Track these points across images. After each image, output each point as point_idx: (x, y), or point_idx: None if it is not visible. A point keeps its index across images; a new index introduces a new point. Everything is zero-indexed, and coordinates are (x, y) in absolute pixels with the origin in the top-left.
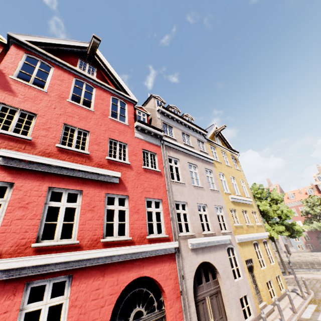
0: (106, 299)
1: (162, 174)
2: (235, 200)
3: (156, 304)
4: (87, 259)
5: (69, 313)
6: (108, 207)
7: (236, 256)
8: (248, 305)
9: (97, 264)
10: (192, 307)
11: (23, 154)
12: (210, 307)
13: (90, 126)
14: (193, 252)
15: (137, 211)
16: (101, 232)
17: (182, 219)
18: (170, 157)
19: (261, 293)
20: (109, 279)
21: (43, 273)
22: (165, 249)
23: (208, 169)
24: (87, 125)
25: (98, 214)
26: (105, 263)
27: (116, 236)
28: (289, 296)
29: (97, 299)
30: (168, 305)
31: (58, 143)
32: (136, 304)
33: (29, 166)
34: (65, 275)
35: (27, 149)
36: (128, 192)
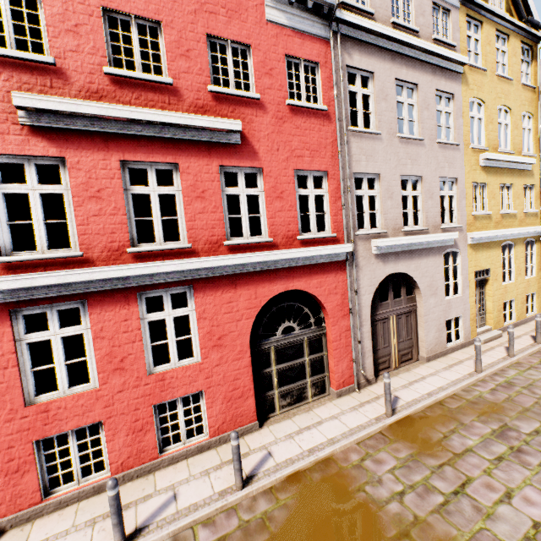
0: (242, 313)
1: (331, 117)
2: (494, 163)
3: (313, 320)
4: (208, 267)
5: (199, 325)
6: (227, 191)
7: (459, 265)
8: (457, 329)
9: (223, 274)
10: (366, 326)
11: (52, 99)
12: (395, 328)
13: (159, 6)
14: (379, 259)
15: (279, 197)
16: (222, 232)
17: (365, 207)
18: (353, 69)
19: (488, 315)
20: (244, 292)
21: (154, 283)
22: (330, 254)
23: (446, 92)
24: (151, 4)
25: (212, 204)
26: (235, 273)
27: (247, 237)
28: (537, 324)
29: (231, 312)
30: (330, 323)
31: (107, 65)
32: (291, 315)
33: (74, 124)
34: (184, 286)
35: (56, 86)
36: (260, 161)
